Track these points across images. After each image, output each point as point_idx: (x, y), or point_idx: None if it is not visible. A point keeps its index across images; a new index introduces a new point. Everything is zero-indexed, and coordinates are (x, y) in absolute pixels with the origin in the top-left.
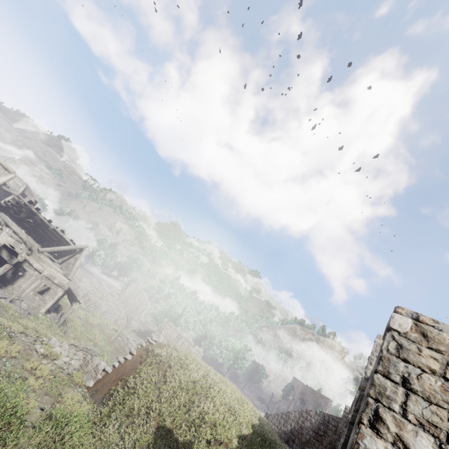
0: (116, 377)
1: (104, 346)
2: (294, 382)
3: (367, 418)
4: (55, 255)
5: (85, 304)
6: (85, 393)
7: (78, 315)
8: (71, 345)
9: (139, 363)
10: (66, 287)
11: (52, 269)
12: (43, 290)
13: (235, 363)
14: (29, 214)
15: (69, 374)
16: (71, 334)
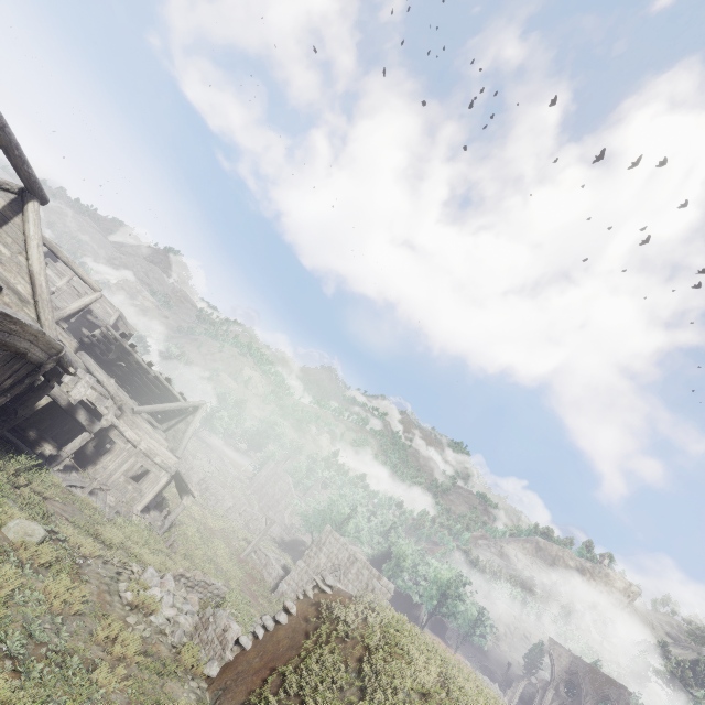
0: (260, 662)
1: (230, 570)
2: (551, 648)
3: None
4: (157, 418)
5: (201, 494)
6: (203, 694)
7: (192, 514)
8: (179, 576)
9: (304, 635)
10: (173, 471)
11: (153, 439)
12: (139, 473)
13: (441, 605)
14: (121, 354)
15: (175, 647)
16: (180, 549)
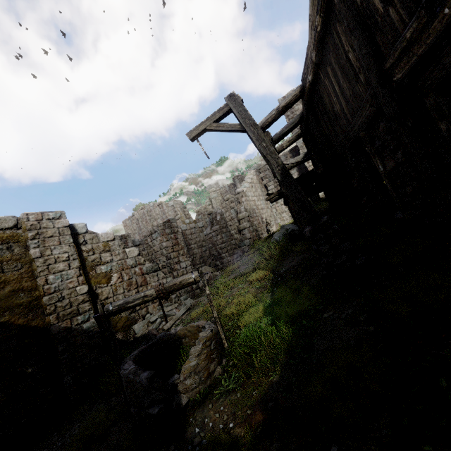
0: None
1: None
2: None
3: None
4: None
5: None
6: None
7: None
8: None
9: None
10: None
11: None
12: None
13: None
14: None
15: None
16: None
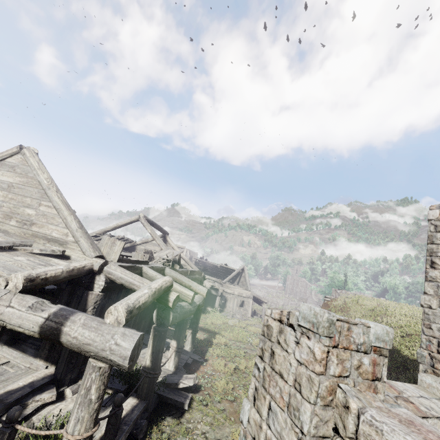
0: None
1: None
2: None
3: (428, 265)
4: (230, 282)
5: (266, 305)
6: None
7: None
8: None
9: None
10: (251, 297)
11: (237, 289)
12: (240, 305)
13: None
14: (204, 265)
15: None
16: None
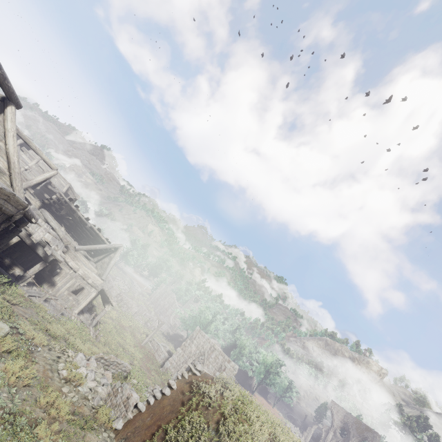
0: (150, 421)
1: (134, 353)
2: (333, 407)
3: None
4: (91, 254)
5: (117, 303)
6: (111, 441)
7: (111, 316)
8: (100, 358)
9: (181, 404)
10: (99, 288)
11: (87, 268)
12: (77, 289)
13: (266, 378)
14: (69, 211)
15: (94, 408)
16: (102, 339)
